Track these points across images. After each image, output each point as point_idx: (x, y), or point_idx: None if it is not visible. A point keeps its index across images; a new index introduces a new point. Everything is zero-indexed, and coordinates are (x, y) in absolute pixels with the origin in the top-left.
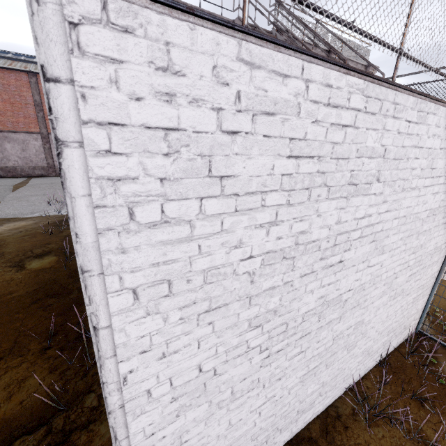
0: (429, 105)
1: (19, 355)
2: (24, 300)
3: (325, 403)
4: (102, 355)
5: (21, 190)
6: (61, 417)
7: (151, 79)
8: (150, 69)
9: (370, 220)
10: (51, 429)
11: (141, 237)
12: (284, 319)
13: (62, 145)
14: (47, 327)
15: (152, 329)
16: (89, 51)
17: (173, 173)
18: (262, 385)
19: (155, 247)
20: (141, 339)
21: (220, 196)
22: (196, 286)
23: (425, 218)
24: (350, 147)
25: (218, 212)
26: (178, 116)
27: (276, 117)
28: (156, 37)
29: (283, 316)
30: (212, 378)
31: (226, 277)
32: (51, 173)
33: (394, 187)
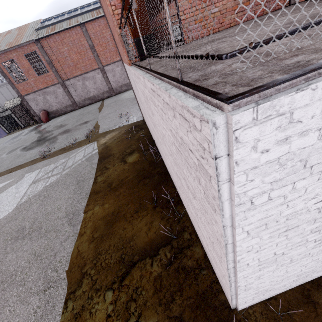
0: None
1: (144, 210)
2: (134, 181)
3: None
4: (227, 252)
5: (103, 111)
6: (175, 241)
7: (276, 135)
8: (276, 130)
9: None
10: (173, 246)
11: (255, 210)
12: None
13: (220, 183)
14: (150, 195)
15: (254, 243)
16: (242, 141)
17: (279, 177)
18: (311, 255)
19: (261, 212)
20: (248, 247)
21: (308, 176)
22: (281, 222)
23: None
24: None
25: (304, 185)
26: (289, 146)
27: None
28: (284, 110)
29: None
30: (280, 256)
31: (301, 214)
32: (112, 94)
33: None
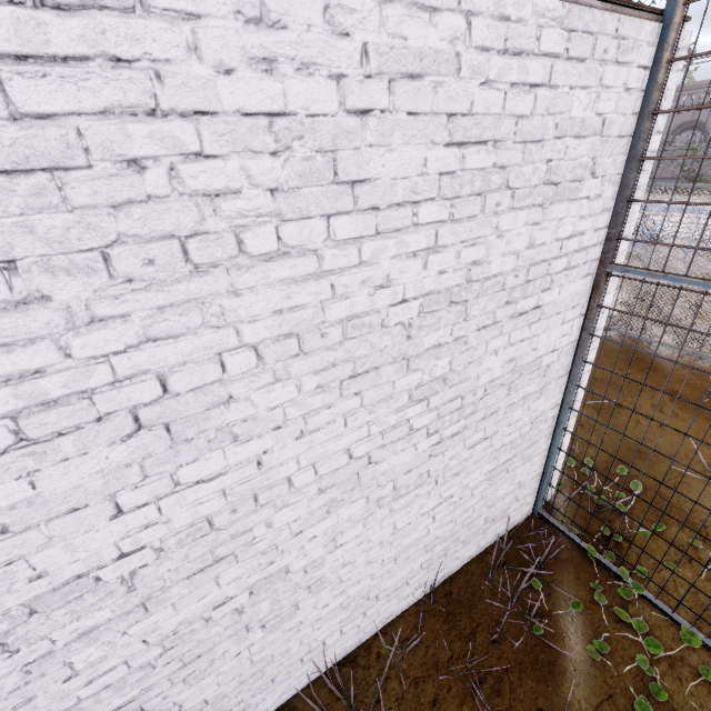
0: None
1: None
2: None
3: None
4: None
5: None
6: None
7: None
8: None
9: (43, 388)
10: None
11: None
12: None
13: None
14: None
15: None
16: None
17: None
18: None
19: None
20: None
21: None
22: None
23: (415, 319)
24: None
25: None
26: None
27: None
28: None
29: None
30: None
31: None
32: None
33: (114, 268)
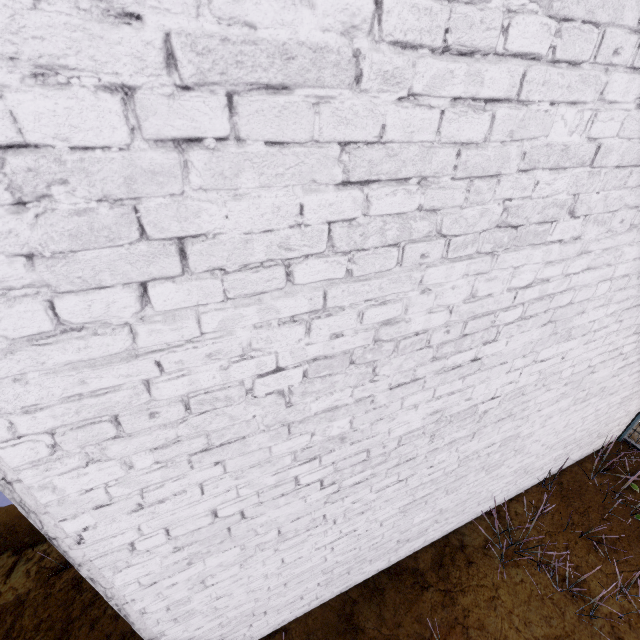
0: None
1: None
2: None
3: (445, 530)
4: (33, 510)
5: None
6: None
7: None
8: None
9: (545, 289)
10: None
11: (21, 359)
12: (363, 446)
13: None
14: None
15: (106, 480)
16: None
17: (48, 241)
18: (331, 521)
19: (60, 372)
20: (88, 492)
21: (183, 276)
22: (174, 420)
23: None
24: (504, 149)
25: (186, 304)
26: (9, 113)
27: (295, 94)
28: None
29: (361, 442)
30: (239, 523)
31: (232, 402)
32: None
33: (609, 223)
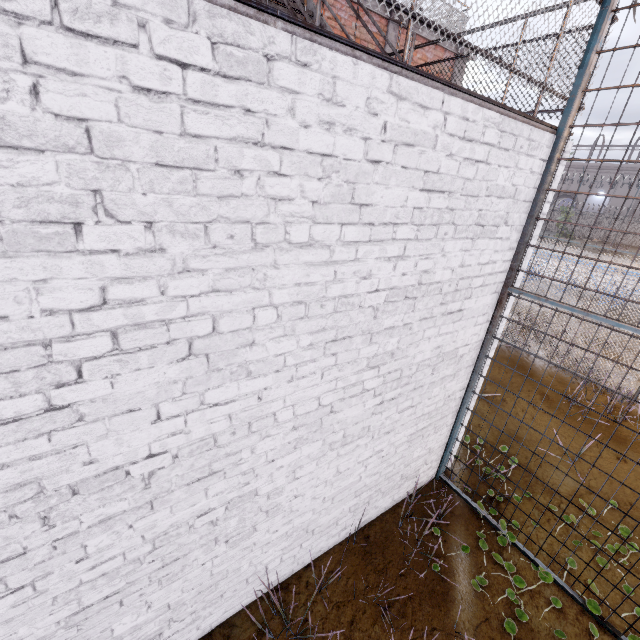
0: (264, 32)
1: None
2: None
3: (203, 625)
4: None
5: None
6: None
7: None
8: None
9: (141, 313)
10: None
11: None
12: None
13: None
14: None
15: None
16: None
17: None
18: None
19: None
20: None
21: None
22: None
23: (381, 305)
24: None
25: None
26: None
27: None
28: None
29: None
30: None
31: None
32: None
33: (209, 237)
